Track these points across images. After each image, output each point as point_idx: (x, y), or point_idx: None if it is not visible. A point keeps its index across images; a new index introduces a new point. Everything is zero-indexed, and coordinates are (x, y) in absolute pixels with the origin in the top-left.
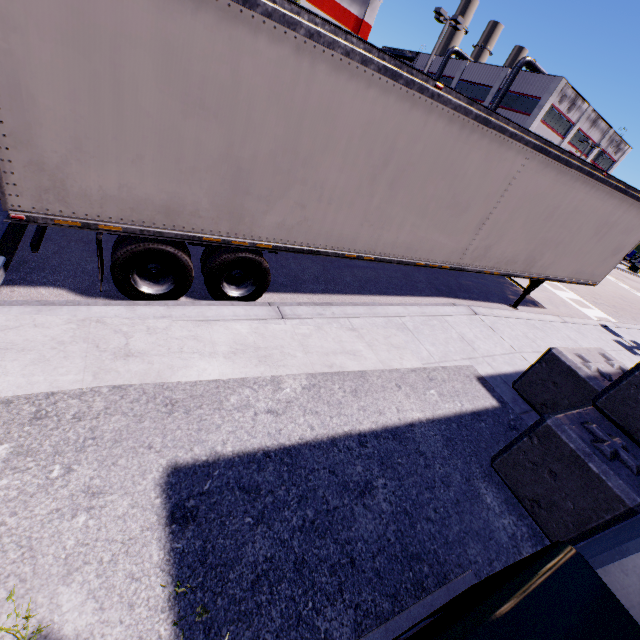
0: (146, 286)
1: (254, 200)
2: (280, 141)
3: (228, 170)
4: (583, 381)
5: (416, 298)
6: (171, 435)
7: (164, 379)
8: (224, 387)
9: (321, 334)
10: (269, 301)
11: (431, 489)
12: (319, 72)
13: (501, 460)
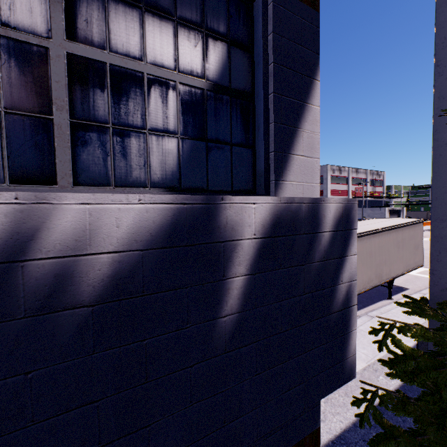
0: None
1: None
2: None
3: None
4: None
5: None
6: None
7: None
8: None
9: None
10: None
11: None
12: None
13: None
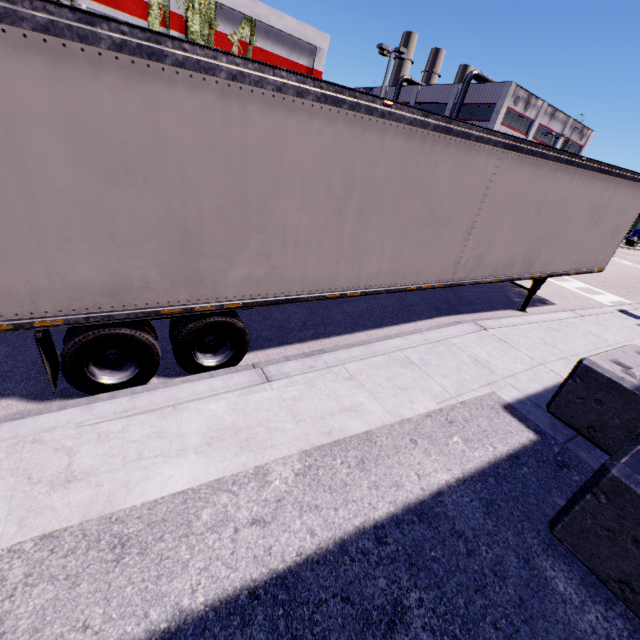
0: (107, 376)
1: (210, 260)
2: (225, 193)
3: (173, 234)
4: (631, 394)
5: (416, 323)
6: (118, 597)
7: (115, 505)
8: (194, 499)
9: (313, 393)
10: (253, 361)
11: (482, 590)
12: (252, 113)
13: (563, 526)
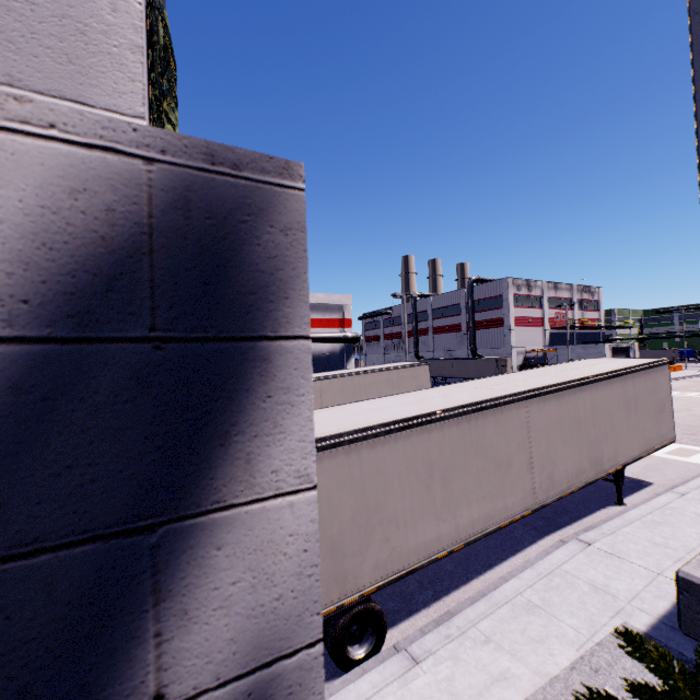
0: None
1: (350, 558)
2: (354, 507)
3: (326, 548)
4: None
5: (522, 553)
6: None
7: None
8: None
9: (461, 667)
10: (392, 642)
11: None
12: (363, 454)
13: None
